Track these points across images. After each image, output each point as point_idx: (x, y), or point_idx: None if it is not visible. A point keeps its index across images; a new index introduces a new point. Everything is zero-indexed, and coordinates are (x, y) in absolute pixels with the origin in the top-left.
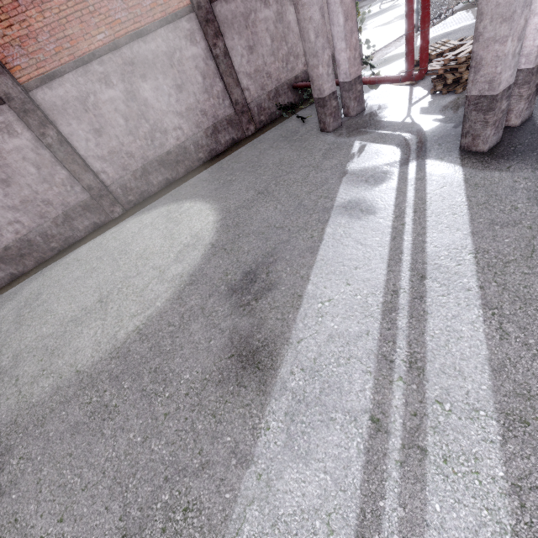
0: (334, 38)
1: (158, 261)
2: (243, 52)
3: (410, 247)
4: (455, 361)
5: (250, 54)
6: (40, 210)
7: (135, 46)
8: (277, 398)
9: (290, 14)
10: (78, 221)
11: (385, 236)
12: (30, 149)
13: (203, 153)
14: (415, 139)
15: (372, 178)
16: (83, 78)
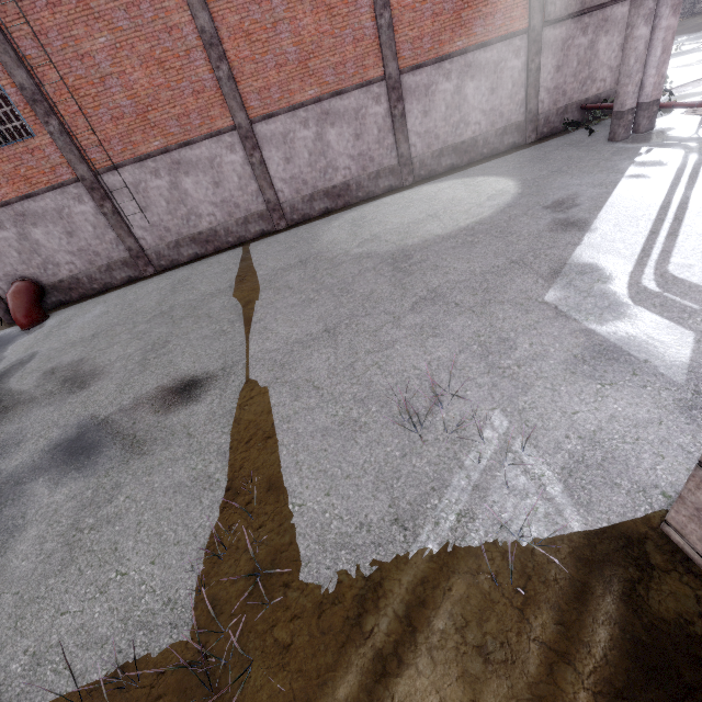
0: (647, 66)
1: (471, 201)
2: (551, 70)
3: (683, 189)
4: (701, 217)
5: (555, 72)
6: (365, 164)
7: (477, 54)
8: (592, 232)
9: (601, 44)
10: (382, 180)
11: (665, 186)
12: (382, 116)
13: (487, 149)
14: (699, 146)
15: (657, 164)
16: (435, 72)
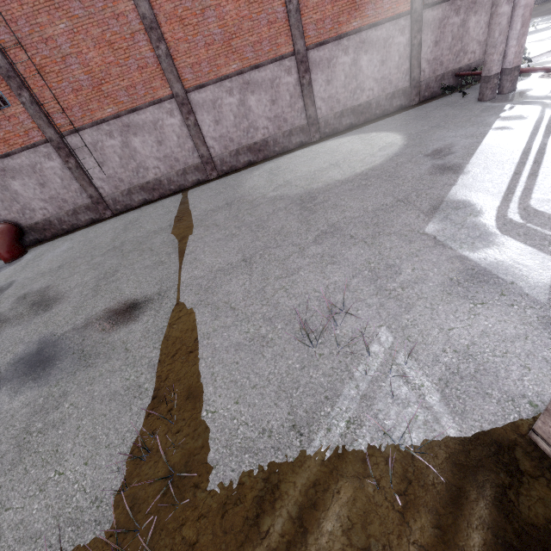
0: (509, 38)
1: (366, 152)
2: (430, 45)
3: (541, 137)
4: None
5: (434, 46)
6: (280, 124)
7: (369, 32)
8: (465, 174)
9: (471, 22)
10: (294, 137)
11: (525, 135)
12: (293, 85)
13: (379, 111)
14: None
15: (519, 118)
16: (335, 47)
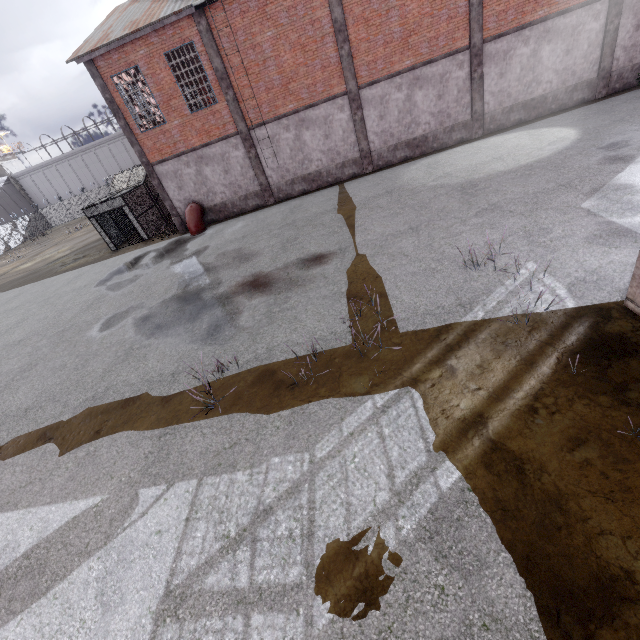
0: None
1: (533, 146)
2: (630, 29)
3: None
4: None
5: (635, 31)
6: (442, 120)
7: (556, 20)
8: (635, 163)
9: None
10: (455, 134)
11: None
12: (462, 79)
13: (555, 105)
14: None
15: None
16: (515, 39)
